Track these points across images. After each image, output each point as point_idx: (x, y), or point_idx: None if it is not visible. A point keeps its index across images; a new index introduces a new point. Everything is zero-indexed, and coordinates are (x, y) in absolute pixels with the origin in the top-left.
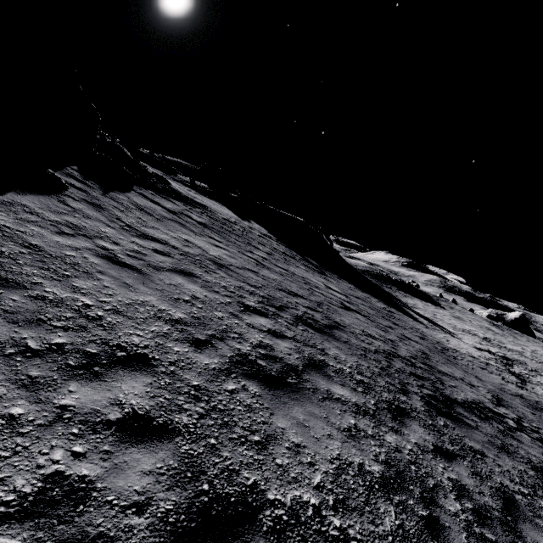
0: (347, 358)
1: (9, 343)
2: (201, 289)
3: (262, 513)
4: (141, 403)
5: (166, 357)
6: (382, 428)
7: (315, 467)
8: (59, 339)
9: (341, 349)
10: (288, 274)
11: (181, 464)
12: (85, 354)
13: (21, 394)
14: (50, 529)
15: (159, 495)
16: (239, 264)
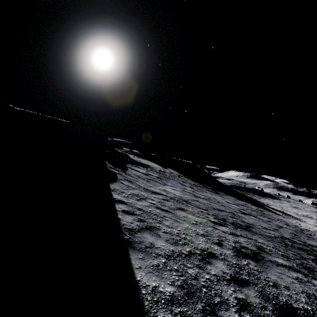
0: (268, 243)
1: (180, 252)
2: (193, 216)
3: (297, 312)
4: (229, 272)
5: (217, 252)
6: (308, 277)
7: (299, 295)
8: (187, 249)
9: (262, 238)
10: (208, 198)
11: (260, 294)
12: (198, 254)
13: (202, 271)
14: (251, 313)
15: (265, 304)
16: (189, 198)
